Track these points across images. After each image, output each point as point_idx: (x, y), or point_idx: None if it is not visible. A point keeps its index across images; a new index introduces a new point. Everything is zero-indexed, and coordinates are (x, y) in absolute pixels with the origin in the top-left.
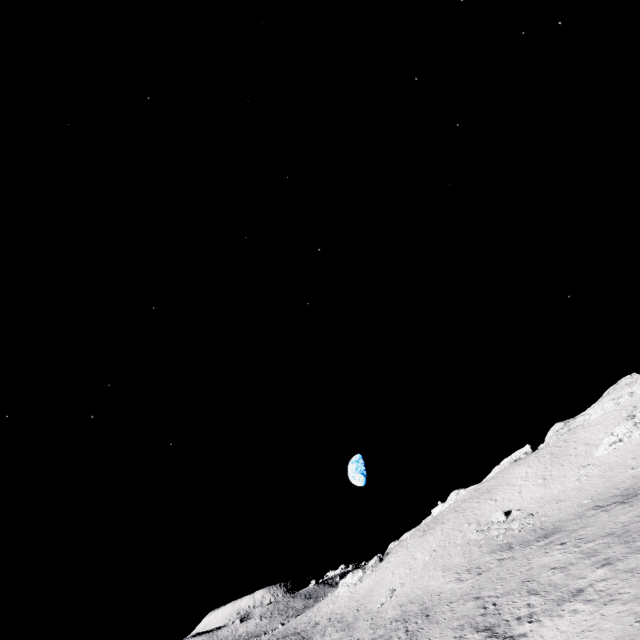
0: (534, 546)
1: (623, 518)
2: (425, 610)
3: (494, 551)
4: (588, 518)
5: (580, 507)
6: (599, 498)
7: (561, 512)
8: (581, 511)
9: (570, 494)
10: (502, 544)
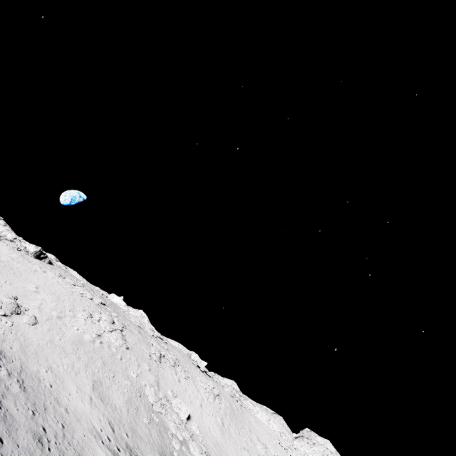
0: None
1: None
2: None
3: None
4: None
5: None
6: None
7: None
8: None
9: None
10: None
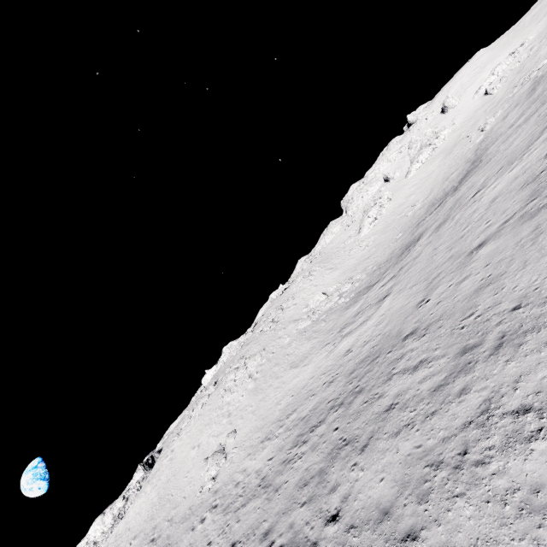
0: (419, 245)
1: (520, 140)
2: (373, 355)
3: (353, 303)
4: (440, 210)
5: (400, 238)
6: (409, 227)
7: (383, 254)
8: (408, 235)
9: (372, 251)
10: (354, 297)
